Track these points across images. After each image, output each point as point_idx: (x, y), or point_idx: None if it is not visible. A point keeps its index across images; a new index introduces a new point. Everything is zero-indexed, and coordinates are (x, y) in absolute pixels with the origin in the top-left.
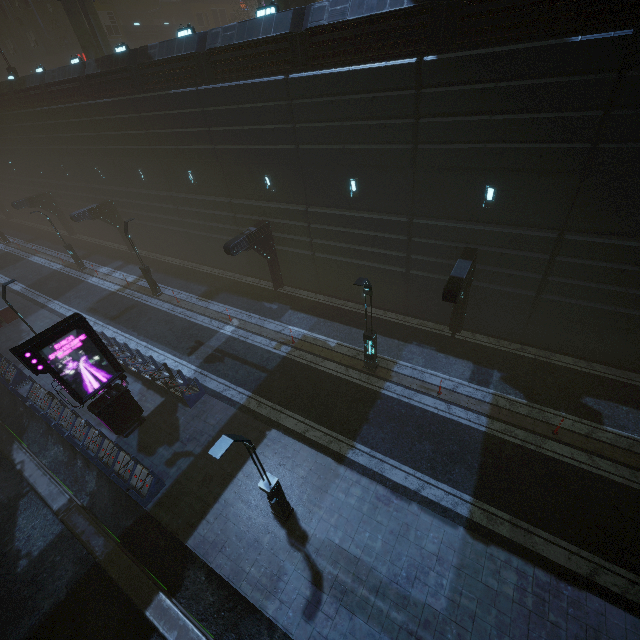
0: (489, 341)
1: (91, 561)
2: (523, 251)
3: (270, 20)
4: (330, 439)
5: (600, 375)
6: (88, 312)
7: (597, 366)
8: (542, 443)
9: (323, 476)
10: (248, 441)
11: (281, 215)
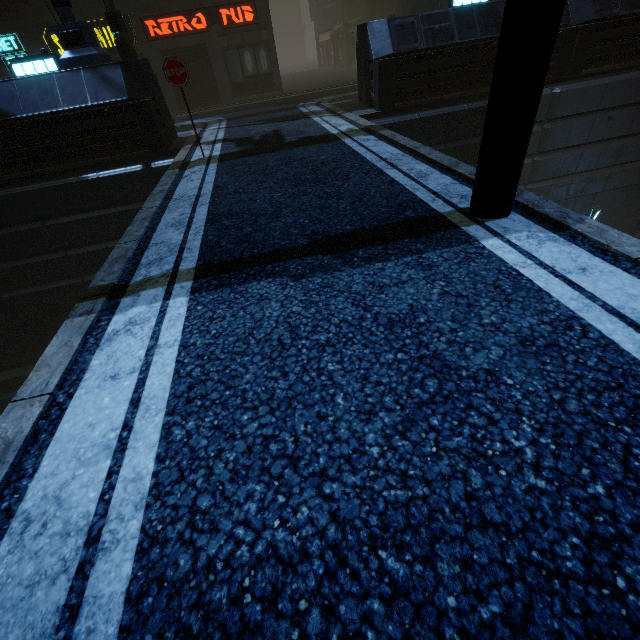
0: None
1: None
2: None
3: None
4: None
5: None
6: None
7: None
8: None
9: None
10: None
11: None
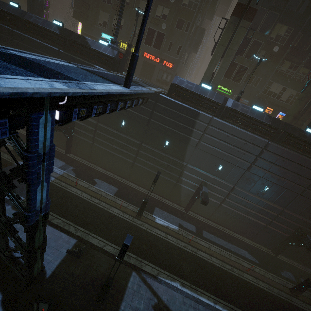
0: (78, 159)
1: None
2: (88, 126)
3: (11, 7)
4: None
5: (106, 174)
6: None
7: (108, 172)
8: (69, 187)
9: None
10: None
11: None
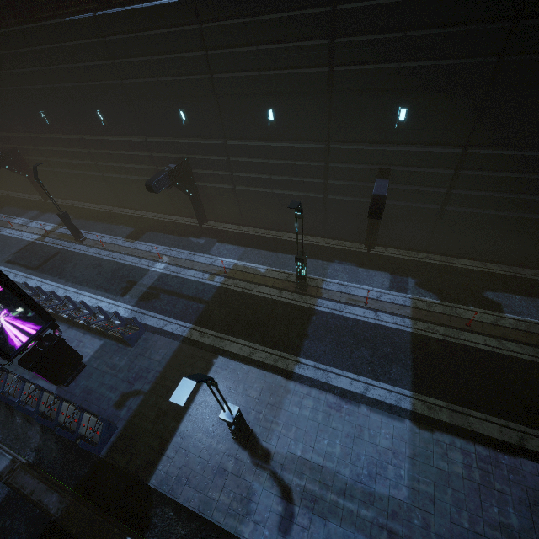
0: (400, 253)
1: (46, 519)
2: (431, 168)
3: None
4: (276, 358)
5: (493, 272)
6: (6, 264)
7: (489, 265)
8: (459, 335)
9: (275, 394)
10: (210, 379)
11: (199, 150)
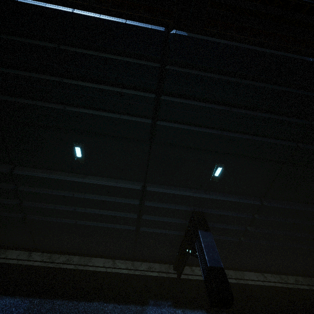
0: None
1: None
2: (235, 212)
3: None
4: None
5: (274, 286)
6: None
7: (268, 276)
8: None
9: None
10: None
11: None
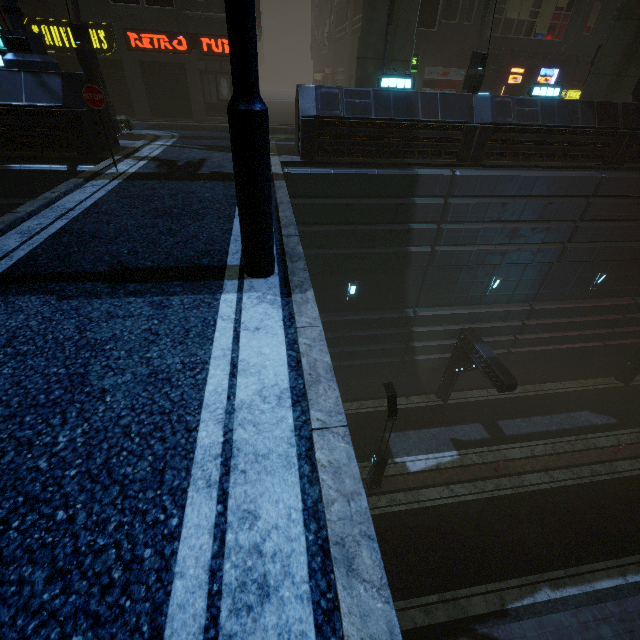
0: None
1: None
2: None
3: None
4: None
5: None
6: None
7: None
8: None
9: None
10: None
11: None
